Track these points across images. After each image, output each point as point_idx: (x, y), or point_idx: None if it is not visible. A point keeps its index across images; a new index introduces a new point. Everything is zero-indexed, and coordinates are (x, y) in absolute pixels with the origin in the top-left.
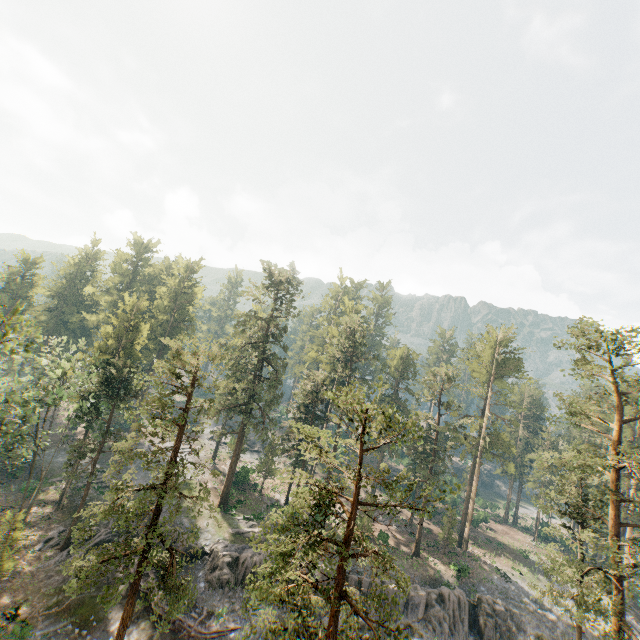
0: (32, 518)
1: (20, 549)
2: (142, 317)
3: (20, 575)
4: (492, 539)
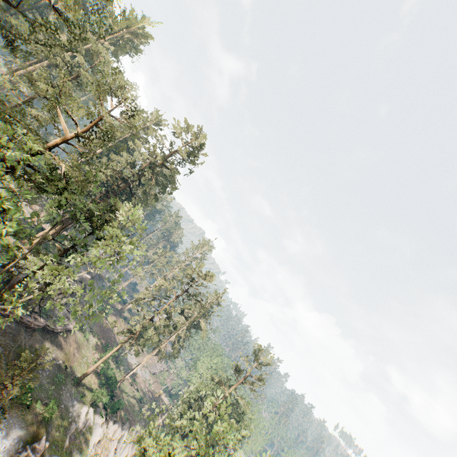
0: None
1: None
2: None
3: None
4: None
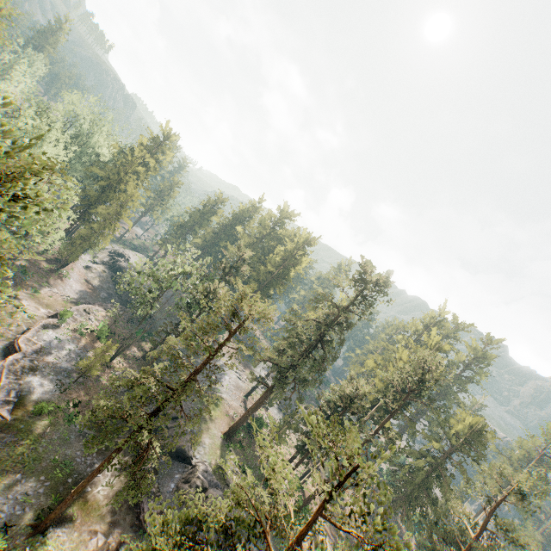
0: (129, 353)
1: (111, 367)
2: (258, 261)
3: (99, 383)
4: None
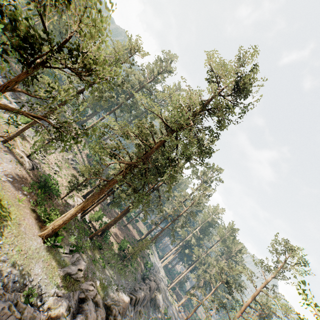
0: None
1: None
2: None
3: None
4: (139, 229)
